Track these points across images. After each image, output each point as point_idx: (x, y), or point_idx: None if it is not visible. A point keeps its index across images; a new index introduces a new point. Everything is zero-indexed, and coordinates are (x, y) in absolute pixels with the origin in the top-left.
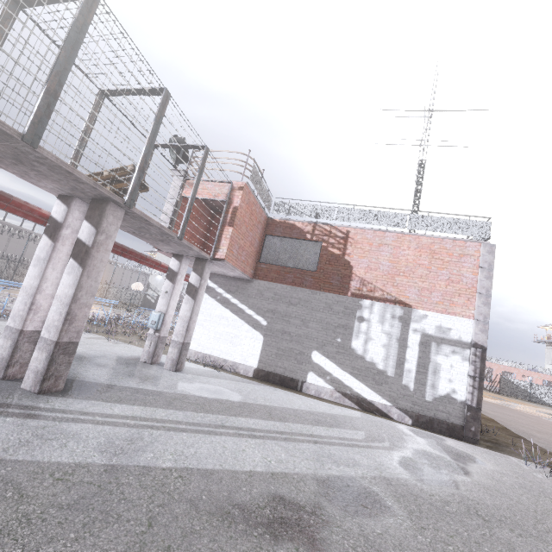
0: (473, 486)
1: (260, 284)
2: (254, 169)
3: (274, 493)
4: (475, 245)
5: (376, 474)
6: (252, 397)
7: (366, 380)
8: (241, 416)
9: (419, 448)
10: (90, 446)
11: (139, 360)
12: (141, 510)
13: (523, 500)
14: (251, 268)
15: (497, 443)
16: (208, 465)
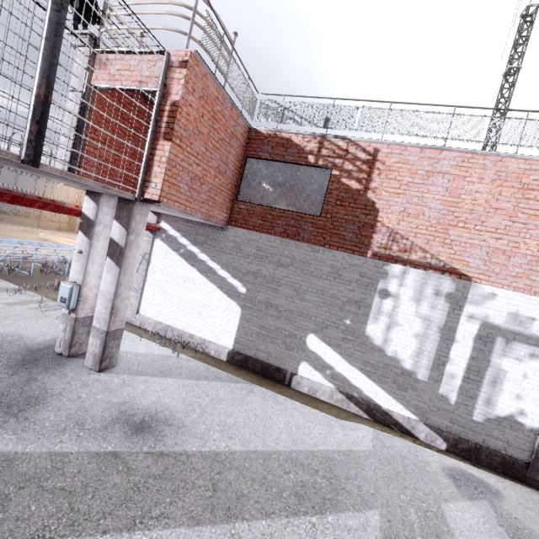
0: None
1: (237, 233)
2: (212, 25)
3: None
4: None
5: None
6: (202, 427)
7: (383, 382)
8: (145, 523)
9: None
10: None
11: (53, 350)
12: None
13: None
14: (223, 210)
15: None
16: None
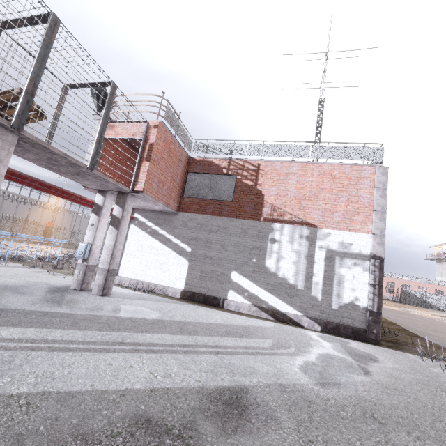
0: (372, 386)
1: (184, 215)
2: (169, 109)
3: (141, 414)
4: (370, 168)
5: (272, 382)
6: (170, 314)
7: (279, 294)
8: (148, 332)
9: (323, 352)
10: None
11: (69, 288)
12: None
13: (421, 397)
14: (175, 202)
15: (397, 343)
16: (75, 386)
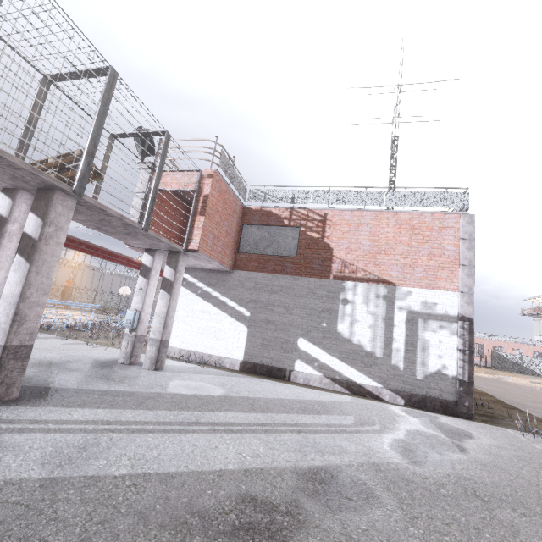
0: (470, 464)
1: (240, 274)
2: (223, 156)
3: (245, 494)
4: (454, 217)
5: (364, 461)
6: (235, 390)
7: (354, 364)
8: (219, 410)
9: (412, 429)
10: (31, 458)
11: (117, 362)
12: (74, 531)
13: (524, 474)
14: (230, 259)
15: (492, 417)
16: (171, 468)
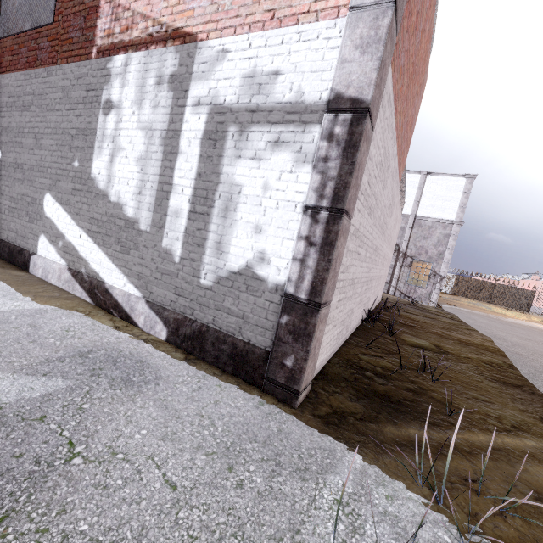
0: None
1: None
2: None
3: None
4: None
5: None
6: None
7: (107, 244)
8: None
9: None
10: None
11: None
12: None
13: None
14: None
15: (398, 403)
16: None
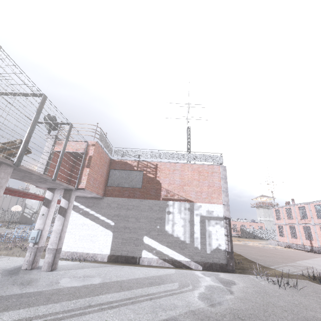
0: (235, 300)
1: (108, 199)
2: (101, 133)
3: None
4: (217, 167)
5: (187, 310)
6: (108, 277)
7: (175, 248)
8: (101, 294)
9: (207, 284)
10: None
11: (20, 269)
12: None
13: (258, 300)
14: (102, 190)
15: (243, 269)
16: None
